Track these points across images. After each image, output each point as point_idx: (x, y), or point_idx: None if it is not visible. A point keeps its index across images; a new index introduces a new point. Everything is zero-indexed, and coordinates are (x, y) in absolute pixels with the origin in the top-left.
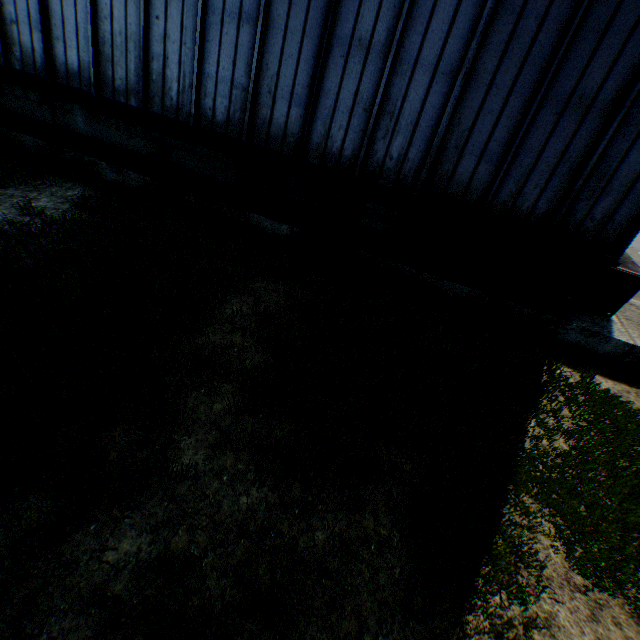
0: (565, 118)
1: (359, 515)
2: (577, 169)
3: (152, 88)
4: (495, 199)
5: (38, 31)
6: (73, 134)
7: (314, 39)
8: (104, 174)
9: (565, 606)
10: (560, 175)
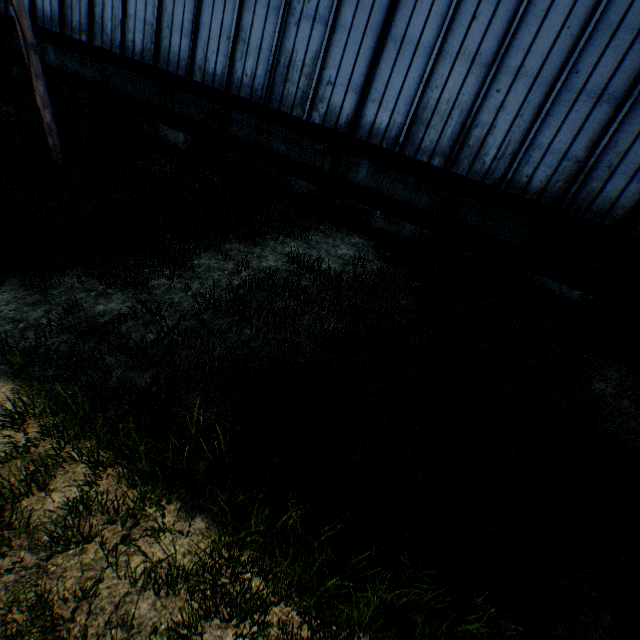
0: None
1: None
2: None
3: (464, 151)
4: None
5: (353, 92)
6: (347, 183)
7: None
8: (372, 222)
9: None
10: None
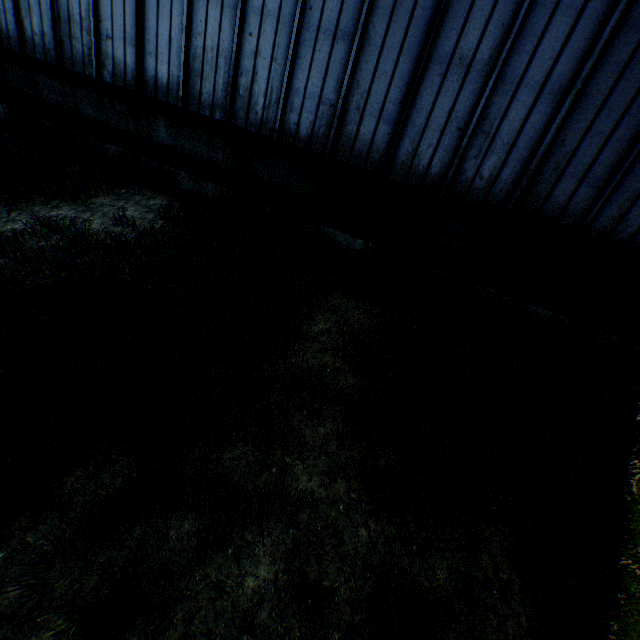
0: None
1: (475, 555)
2: None
3: (238, 102)
4: (593, 223)
5: (131, 46)
6: (154, 144)
7: (411, 57)
8: (181, 183)
9: None
10: None
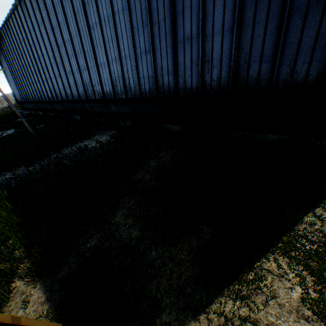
0: (309, 16)
1: (173, 248)
2: None
3: (127, 89)
4: (277, 80)
5: (100, 85)
6: (112, 113)
7: (170, 46)
8: (121, 124)
9: (287, 323)
10: (319, 50)
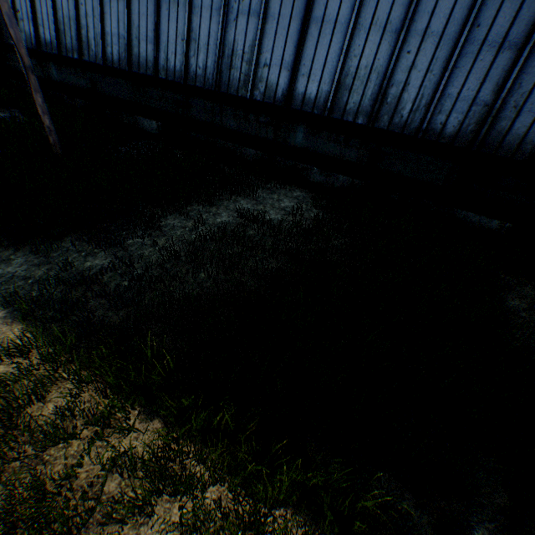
0: None
1: None
2: None
3: (383, 108)
4: None
5: (285, 70)
6: (288, 146)
7: None
8: (311, 177)
9: None
10: None
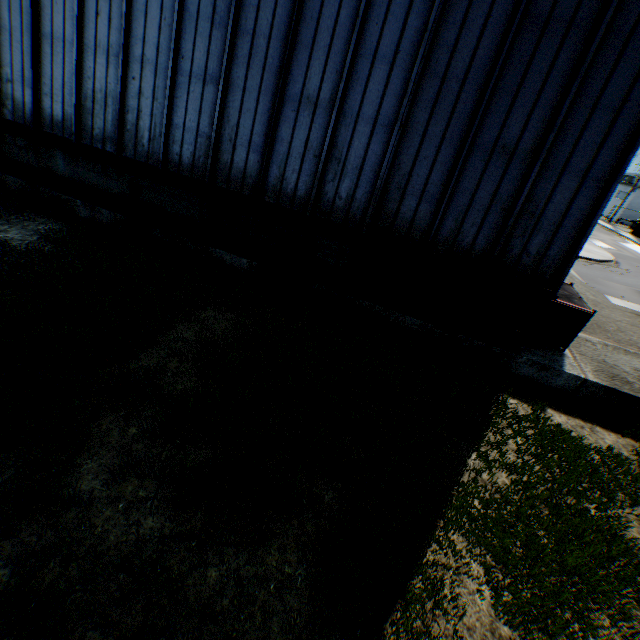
0: (492, 164)
1: (264, 550)
2: (509, 208)
3: (127, 136)
4: (437, 235)
5: (30, 88)
6: (54, 175)
7: (269, 96)
8: (79, 211)
9: None
10: (494, 214)
